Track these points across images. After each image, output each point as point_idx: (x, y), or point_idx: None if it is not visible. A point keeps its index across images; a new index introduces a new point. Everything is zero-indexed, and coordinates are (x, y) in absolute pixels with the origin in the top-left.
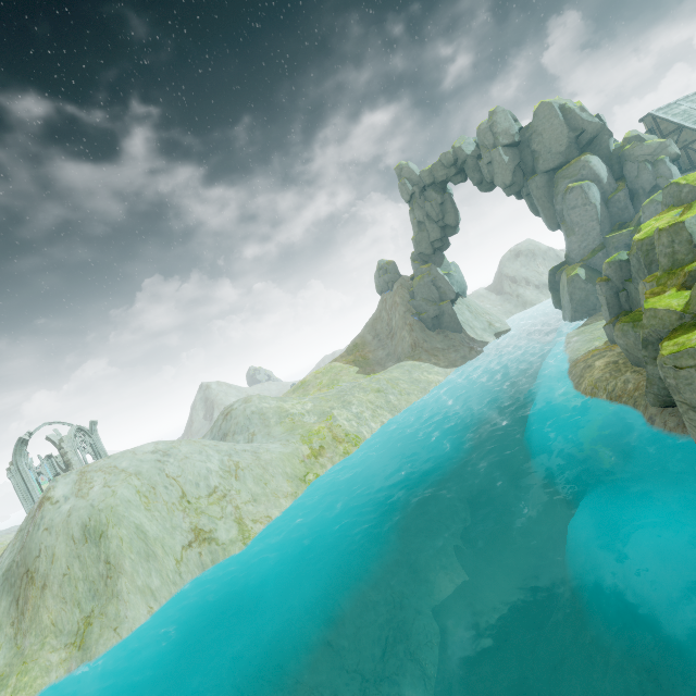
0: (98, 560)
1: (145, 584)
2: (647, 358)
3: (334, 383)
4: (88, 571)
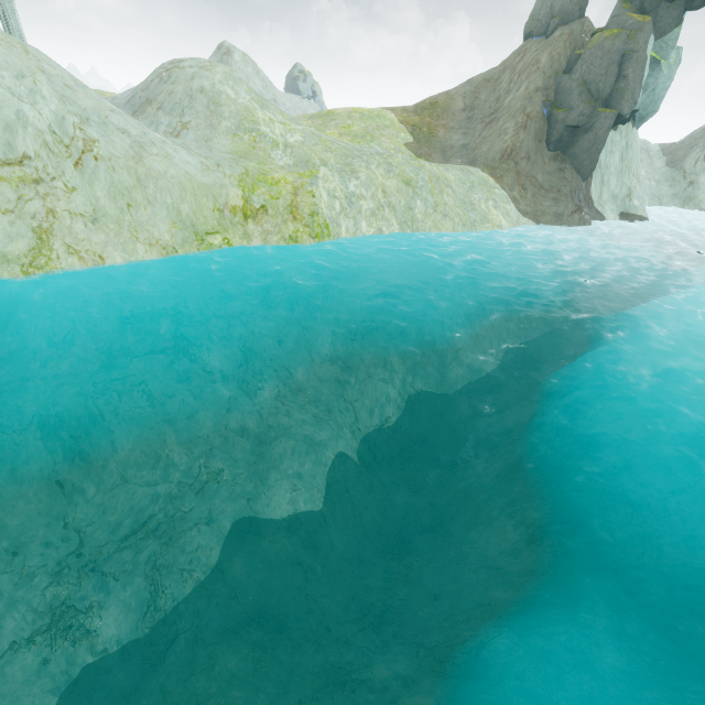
0: None
1: None
2: None
3: (365, 138)
4: None
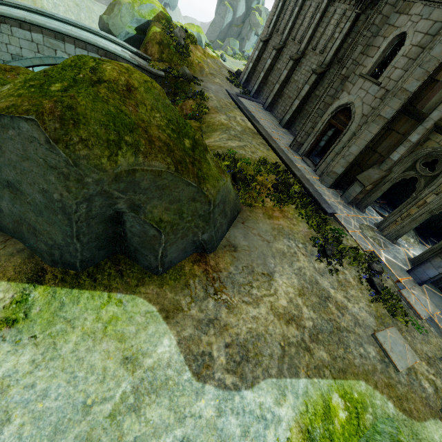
0: None
1: None
2: None
3: None
4: None
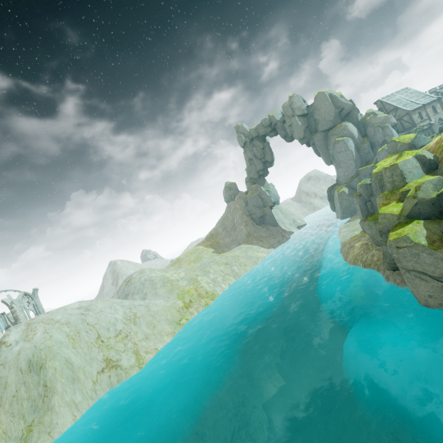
0: (38, 384)
1: (71, 400)
2: (382, 242)
3: (198, 259)
4: (31, 393)
